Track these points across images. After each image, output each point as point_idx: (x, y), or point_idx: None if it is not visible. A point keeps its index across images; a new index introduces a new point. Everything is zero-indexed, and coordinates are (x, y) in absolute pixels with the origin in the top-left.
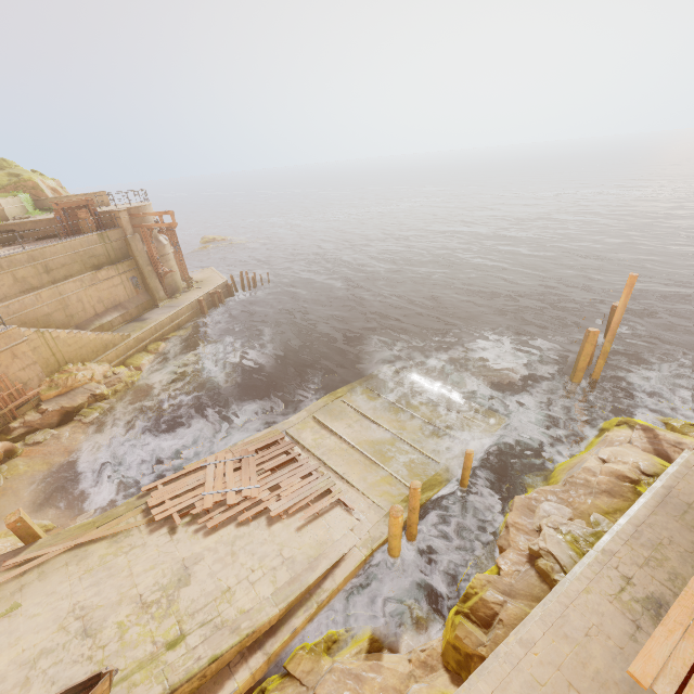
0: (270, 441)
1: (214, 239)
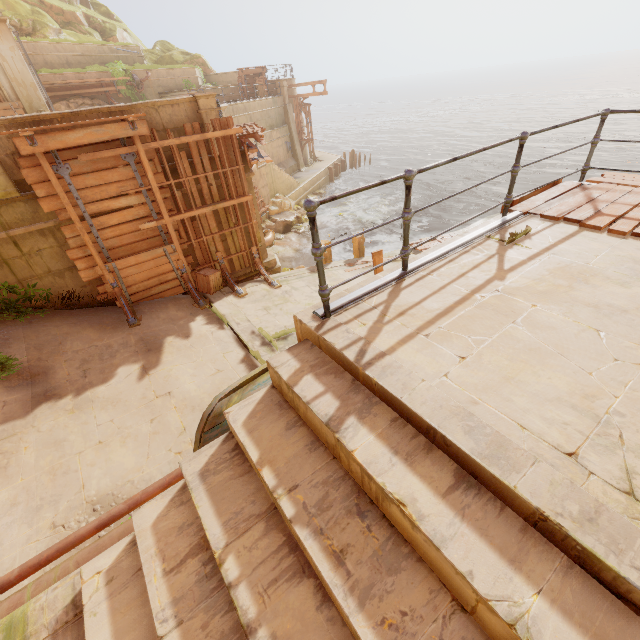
0: None
1: None
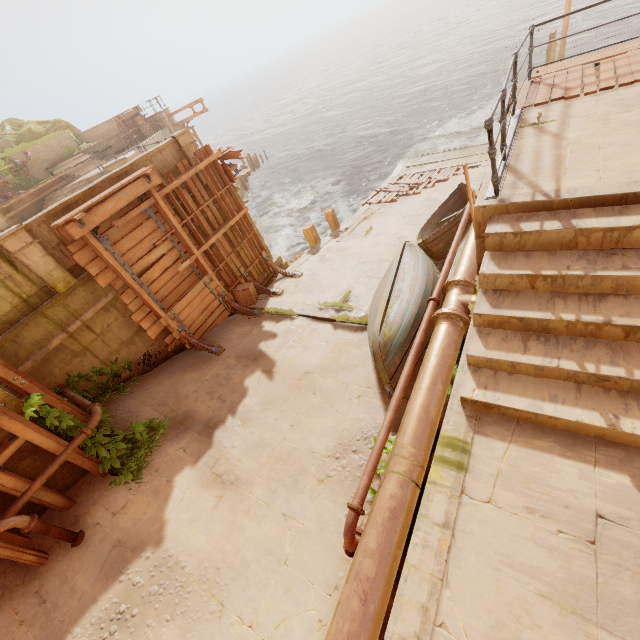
0: (398, 178)
1: None
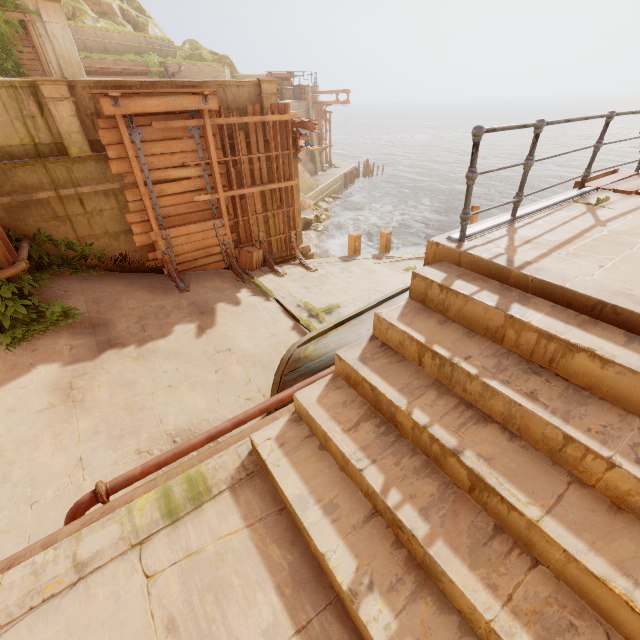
0: None
1: None
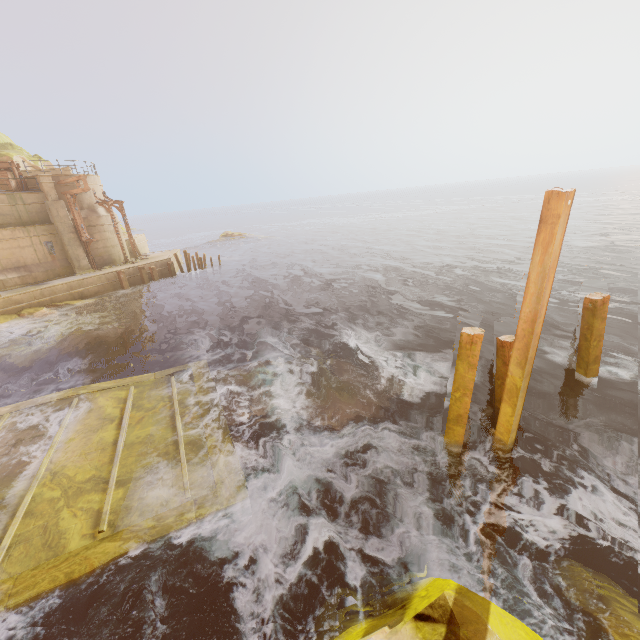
0: None
1: (231, 234)
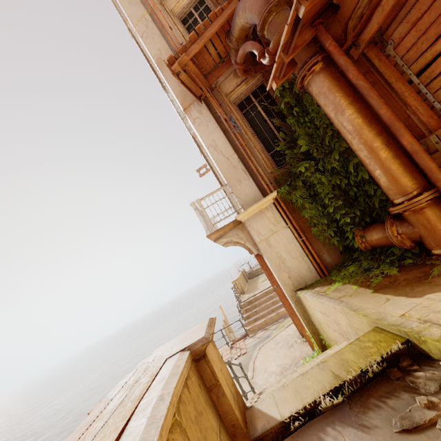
0: None
1: None
